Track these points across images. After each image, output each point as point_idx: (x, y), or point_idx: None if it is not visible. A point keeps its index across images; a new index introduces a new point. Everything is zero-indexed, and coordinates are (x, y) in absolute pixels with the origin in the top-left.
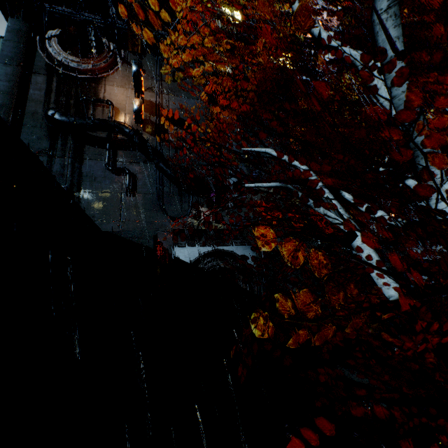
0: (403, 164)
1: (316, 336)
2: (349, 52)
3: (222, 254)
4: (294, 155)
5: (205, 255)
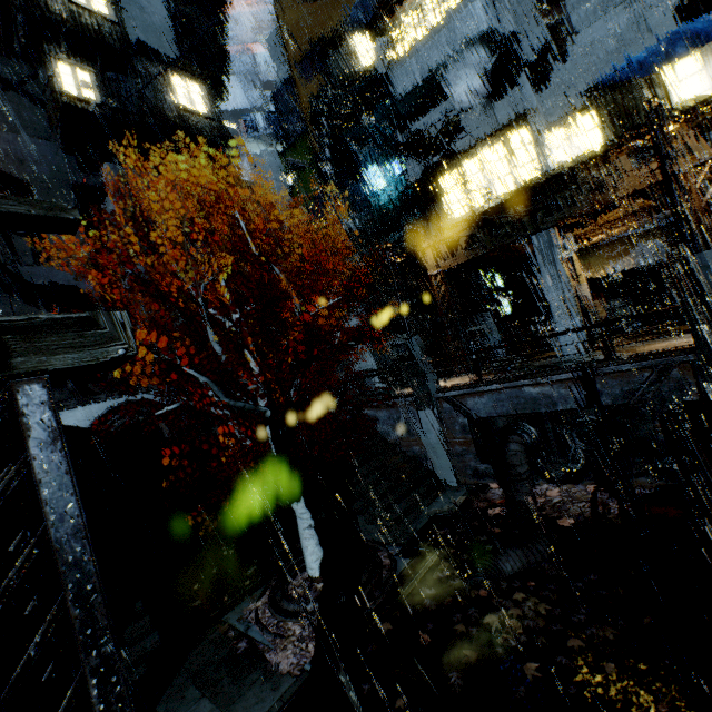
0: (335, 274)
1: (248, 469)
2: (214, 314)
3: (135, 405)
4: (223, 246)
5: (109, 412)
